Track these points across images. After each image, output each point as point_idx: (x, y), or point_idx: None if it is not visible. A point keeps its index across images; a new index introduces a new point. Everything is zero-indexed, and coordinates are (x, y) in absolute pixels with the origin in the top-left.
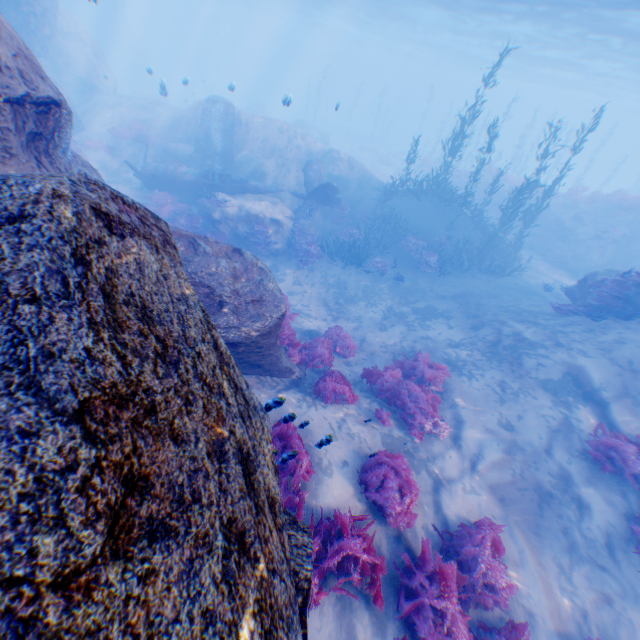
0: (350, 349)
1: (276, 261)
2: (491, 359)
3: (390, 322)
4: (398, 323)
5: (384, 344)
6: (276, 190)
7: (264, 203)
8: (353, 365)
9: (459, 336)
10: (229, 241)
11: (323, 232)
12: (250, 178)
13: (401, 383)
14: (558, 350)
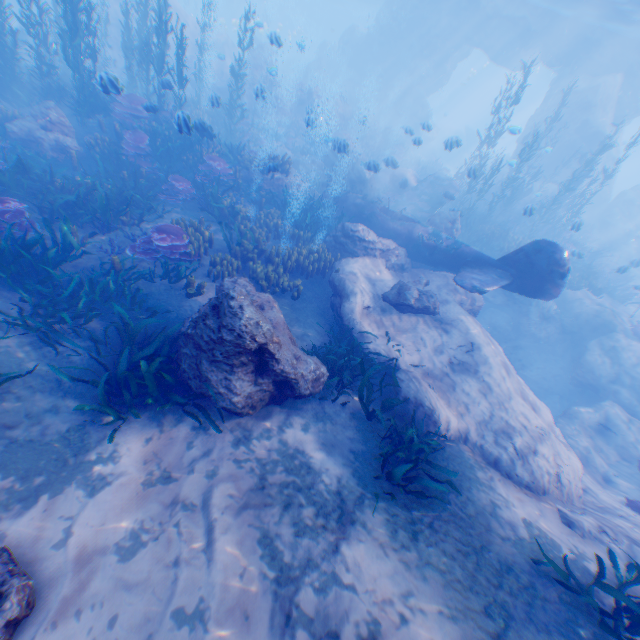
0: None
1: None
2: None
3: None
4: None
5: None
6: None
7: None
8: None
9: None
10: None
11: None
12: None
13: None
14: None
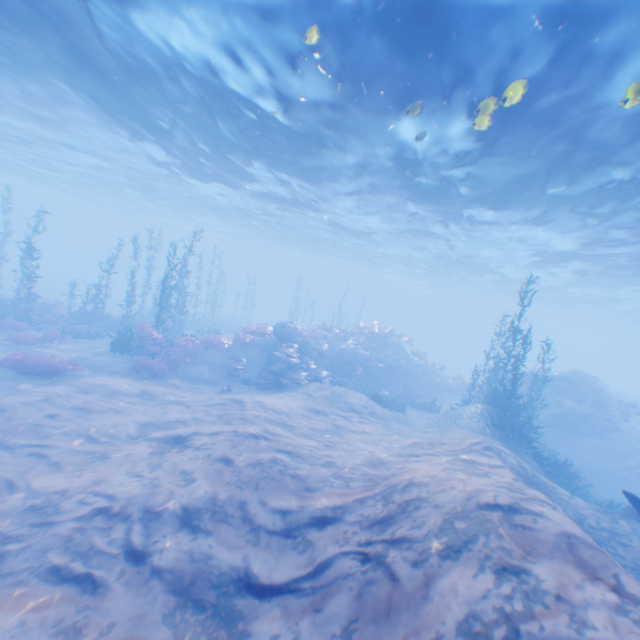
0: None
1: None
2: None
3: None
4: None
5: None
6: None
7: None
8: None
9: None
10: None
11: None
12: None
13: None
14: None
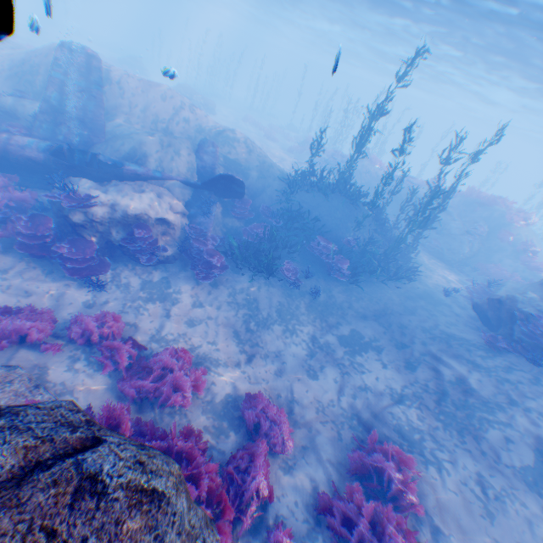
0: (287, 439)
1: (167, 272)
2: (449, 426)
3: (316, 359)
4: (326, 360)
5: (319, 403)
6: (163, 177)
7: (148, 198)
8: (294, 468)
9: (398, 380)
10: (99, 250)
11: (223, 229)
12: (127, 159)
13: (384, 538)
14: (517, 412)
